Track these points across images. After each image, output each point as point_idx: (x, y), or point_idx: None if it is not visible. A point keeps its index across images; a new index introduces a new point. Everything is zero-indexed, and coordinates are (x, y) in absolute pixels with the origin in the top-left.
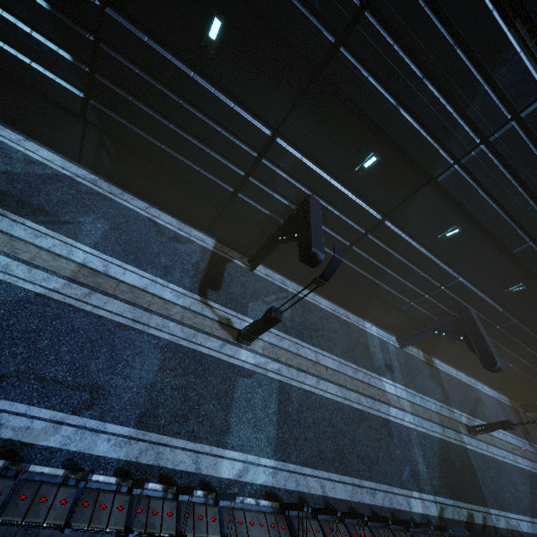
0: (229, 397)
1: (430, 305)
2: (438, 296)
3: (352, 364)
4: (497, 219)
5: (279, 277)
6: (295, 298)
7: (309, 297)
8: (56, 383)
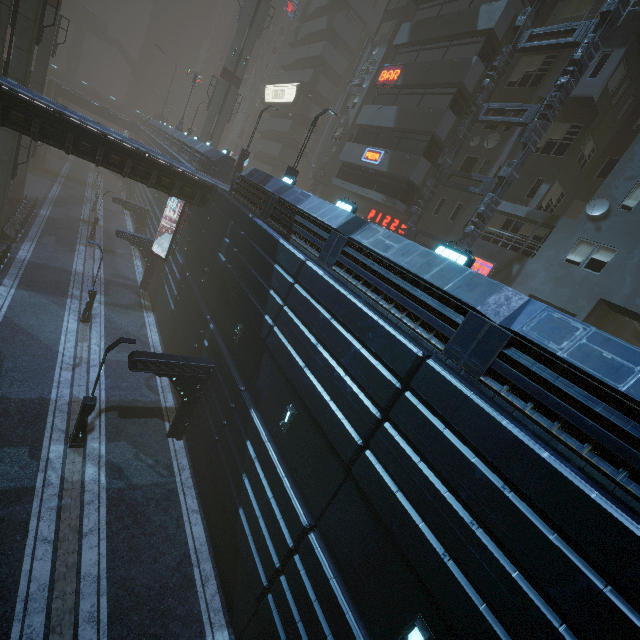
0: (4, 444)
1: (287, 617)
2: (293, 583)
3: (106, 608)
4: (314, 392)
5: (186, 463)
6: (170, 486)
7: (187, 504)
8: (0, 365)
